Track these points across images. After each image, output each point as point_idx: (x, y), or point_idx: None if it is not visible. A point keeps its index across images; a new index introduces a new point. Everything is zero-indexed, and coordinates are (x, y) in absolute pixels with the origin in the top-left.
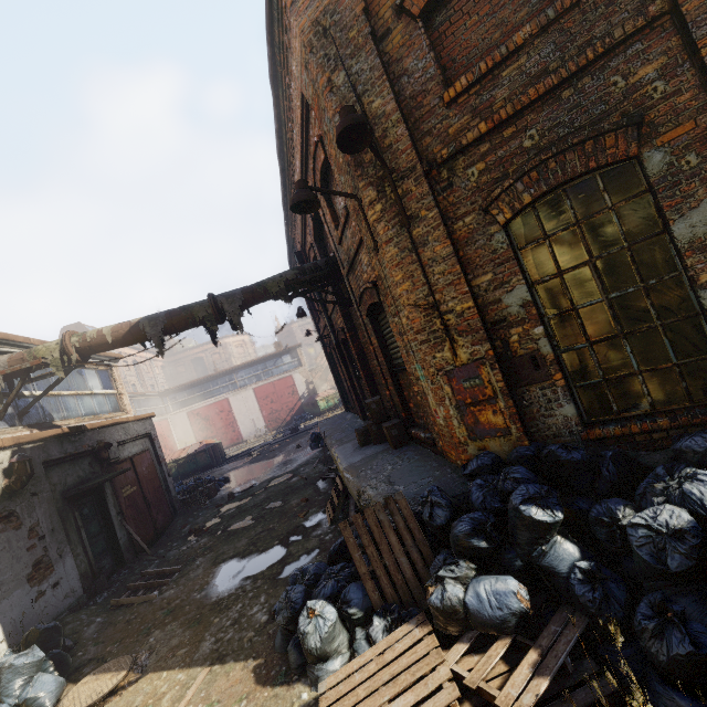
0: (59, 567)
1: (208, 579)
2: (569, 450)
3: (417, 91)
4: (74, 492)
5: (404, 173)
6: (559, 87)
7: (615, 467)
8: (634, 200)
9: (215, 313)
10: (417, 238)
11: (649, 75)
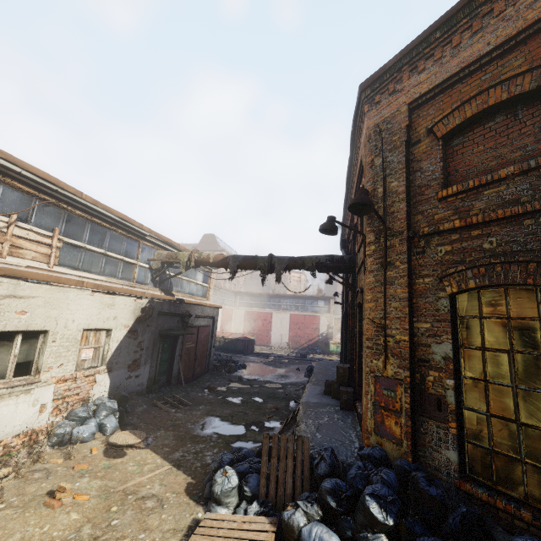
0: (142, 368)
1: (199, 420)
2: (431, 483)
3: (423, 183)
4: (164, 333)
5: (395, 233)
6: (523, 215)
7: (461, 521)
8: None
9: (269, 266)
10: (388, 277)
11: None
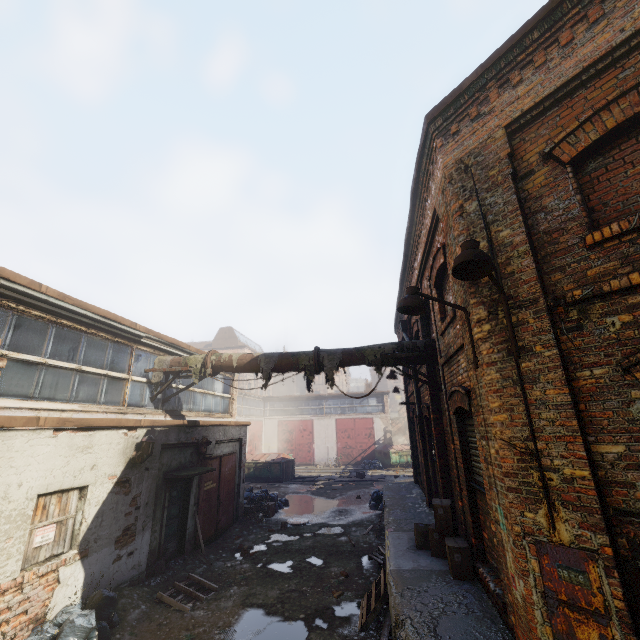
0: (138, 538)
1: (232, 619)
2: None
3: (553, 227)
4: (172, 475)
5: (523, 303)
6: None
7: None
8: None
9: (316, 365)
10: (525, 371)
11: None
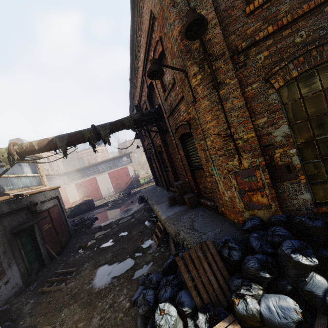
0: (8, 272)
1: (92, 277)
2: (312, 220)
3: (228, 6)
4: (17, 230)
5: (217, 57)
6: (323, 4)
7: None
8: None
9: (96, 135)
10: (222, 95)
11: None
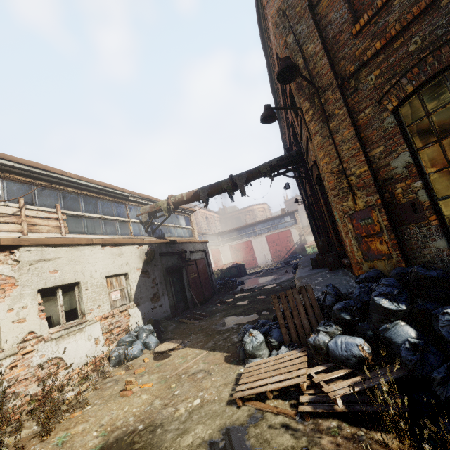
0: (162, 299)
1: (219, 321)
2: (429, 269)
3: (336, 32)
4: (170, 269)
5: (326, 88)
6: None
7: None
8: None
9: (232, 185)
10: (332, 128)
11: None
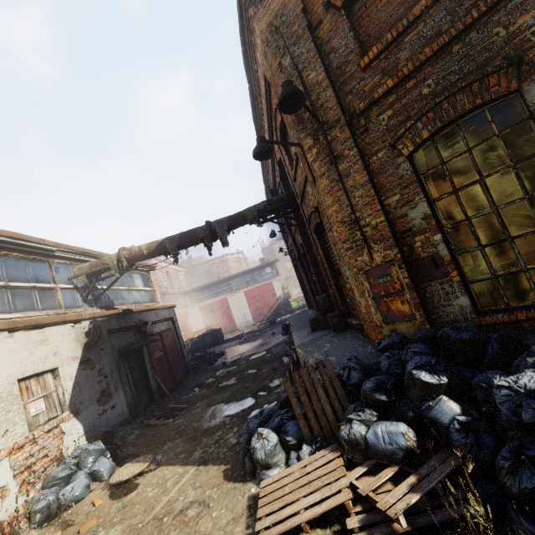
0: (115, 396)
1: (203, 415)
2: (460, 331)
3: (341, 62)
4: (125, 350)
5: (332, 124)
6: (450, 44)
7: (499, 346)
8: (517, 127)
9: (210, 234)
10: (342, 171)
11: (526, 22)
